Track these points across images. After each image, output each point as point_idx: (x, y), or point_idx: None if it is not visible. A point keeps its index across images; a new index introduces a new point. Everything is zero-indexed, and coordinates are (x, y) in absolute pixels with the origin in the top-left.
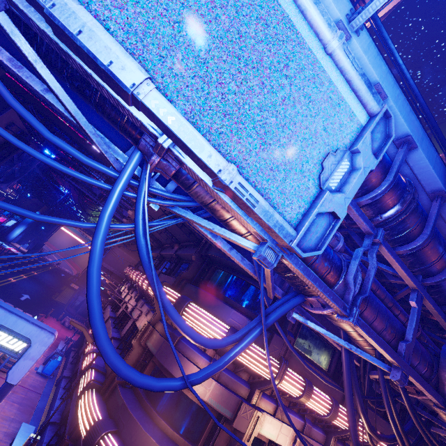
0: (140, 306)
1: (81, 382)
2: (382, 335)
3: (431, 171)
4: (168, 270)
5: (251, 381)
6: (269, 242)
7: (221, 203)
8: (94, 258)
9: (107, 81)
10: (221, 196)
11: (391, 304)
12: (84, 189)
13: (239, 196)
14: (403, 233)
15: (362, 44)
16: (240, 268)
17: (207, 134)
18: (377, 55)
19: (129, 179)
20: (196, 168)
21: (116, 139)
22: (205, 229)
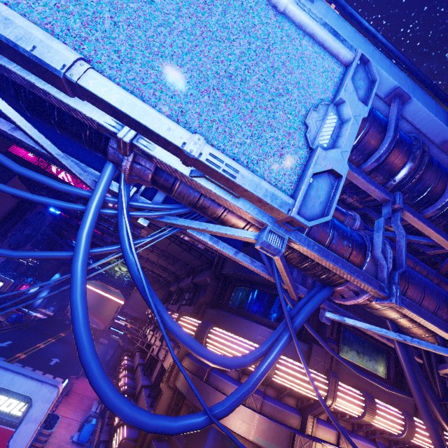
0: (165, 345)
1: (113, 443)
2: (438, 316)
3: (435, 119)
4: (188, 301)
5: (300, 406)
6: (269, 226)
7: (205, 194)
8: (75, 283)
9: (39, 74)
10: (202, 183)
11: (438, 280)
12: (96, 240)
13: (213, 168)
14: (425, 192)
15: (319, 10)
16: (258, 279)
17: (163, 111)
18: (338, 18)
19: (104, 193)
20: (167, 159)
21: (94, 164)
22: (203, 236)
